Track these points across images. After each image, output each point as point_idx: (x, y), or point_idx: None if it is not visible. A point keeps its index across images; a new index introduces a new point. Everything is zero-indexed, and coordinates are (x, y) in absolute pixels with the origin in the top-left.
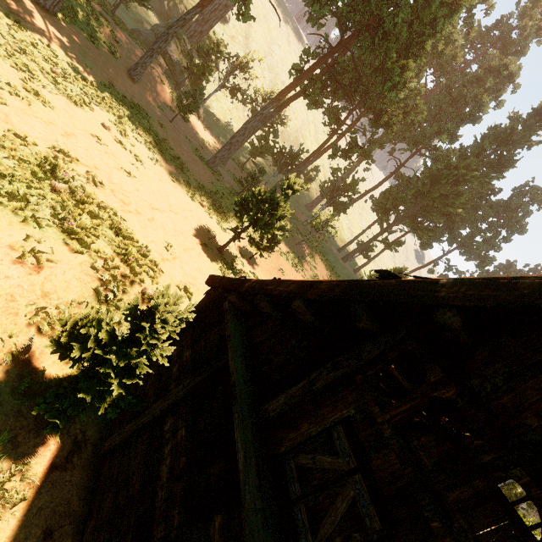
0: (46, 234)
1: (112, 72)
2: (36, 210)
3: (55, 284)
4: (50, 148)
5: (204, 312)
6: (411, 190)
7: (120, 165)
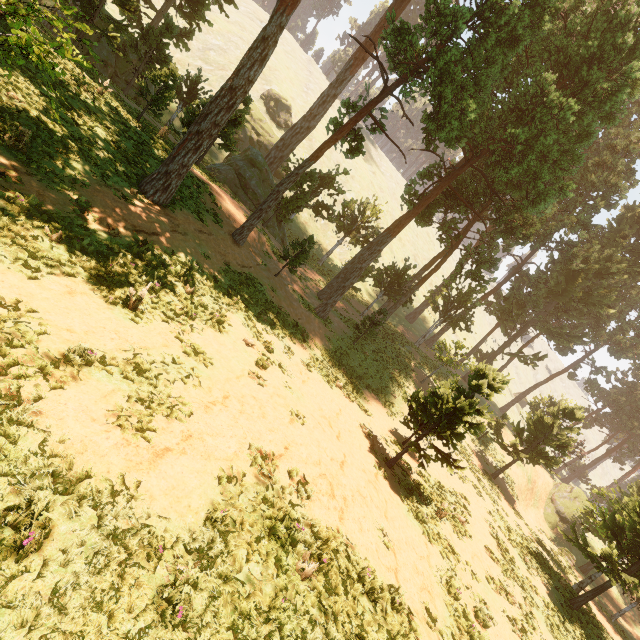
0: None
1: (222, 247)
2: None
3: None
4: (253, 465)
5: None
6: (540, 289)
7: (288, 408)
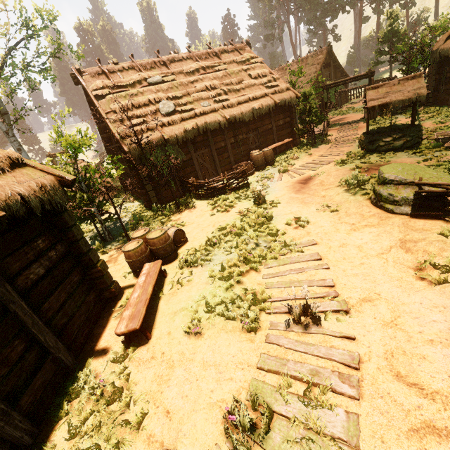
0: None
1: None
2: None
3: None
4: None
5: None
6: None
7: None
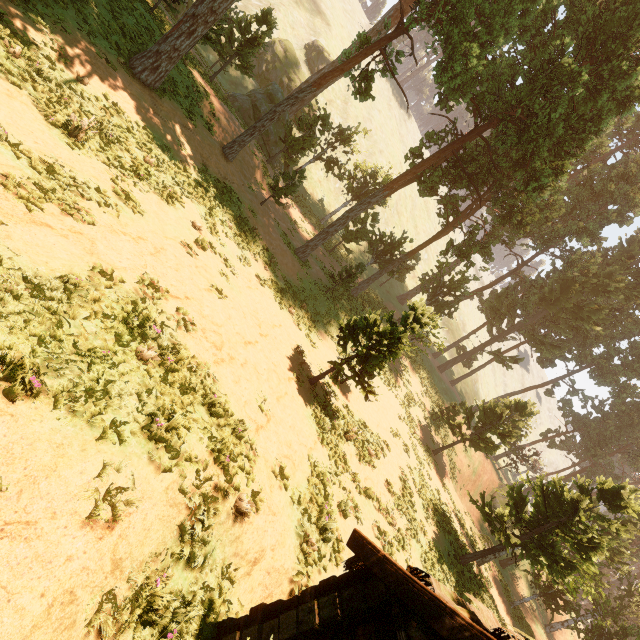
0: (127, 449)
1: (206, 151)
2: (118, 406)
3: (131, 542)
4: (138, 283)
5: (353, 618)
6: (533, 294)
7: (211, 282)
